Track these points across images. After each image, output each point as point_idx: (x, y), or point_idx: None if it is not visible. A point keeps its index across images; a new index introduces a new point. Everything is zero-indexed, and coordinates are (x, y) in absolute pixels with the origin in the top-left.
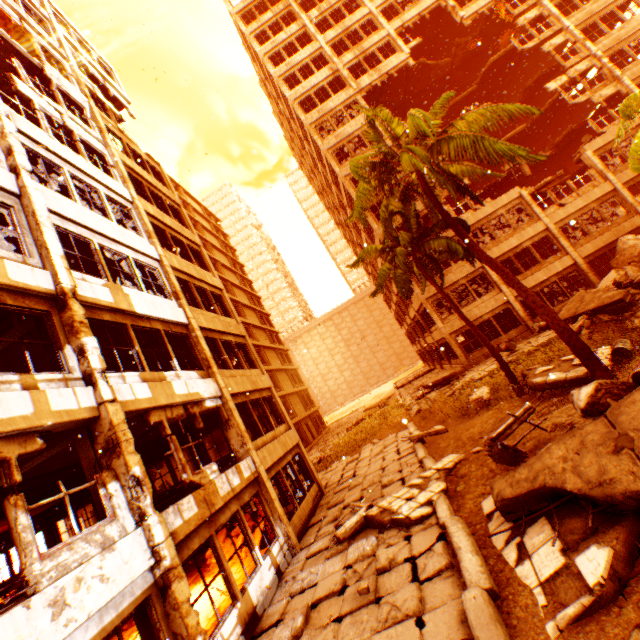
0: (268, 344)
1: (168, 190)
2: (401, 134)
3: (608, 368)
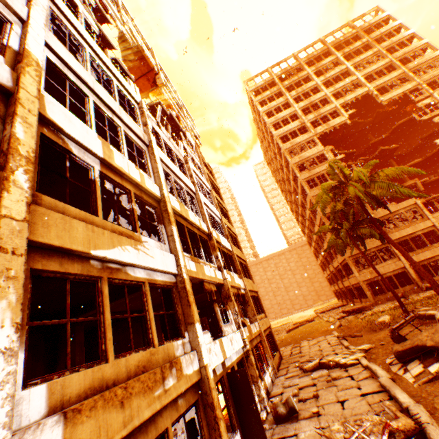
0: None
1: (215, 182)
2: (347, 174)
3: None
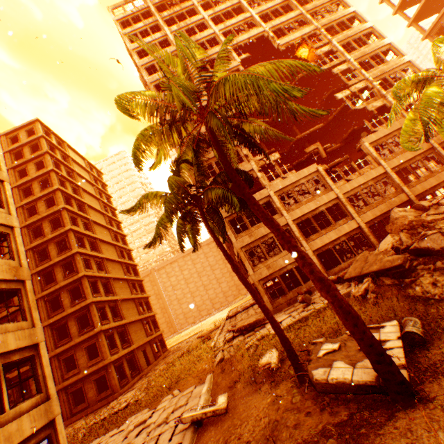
0: (120, 276)
1: None
2: None
3: (406, 375)
